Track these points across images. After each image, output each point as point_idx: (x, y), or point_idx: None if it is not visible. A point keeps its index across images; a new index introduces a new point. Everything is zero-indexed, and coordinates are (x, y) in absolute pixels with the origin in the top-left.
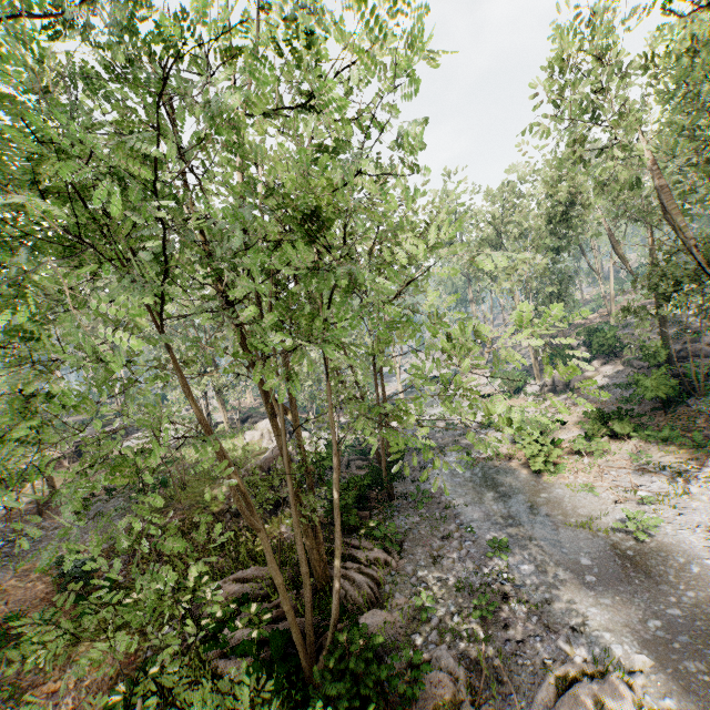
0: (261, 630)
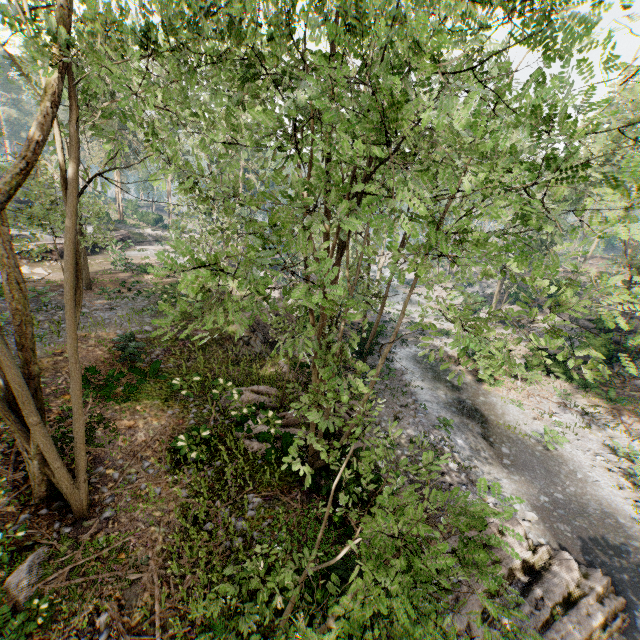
0: (277, 429)
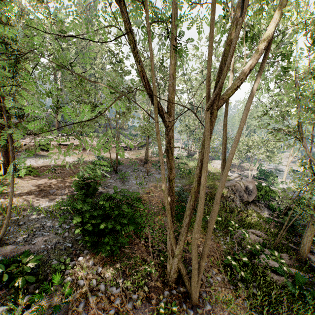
0: (287, 267)
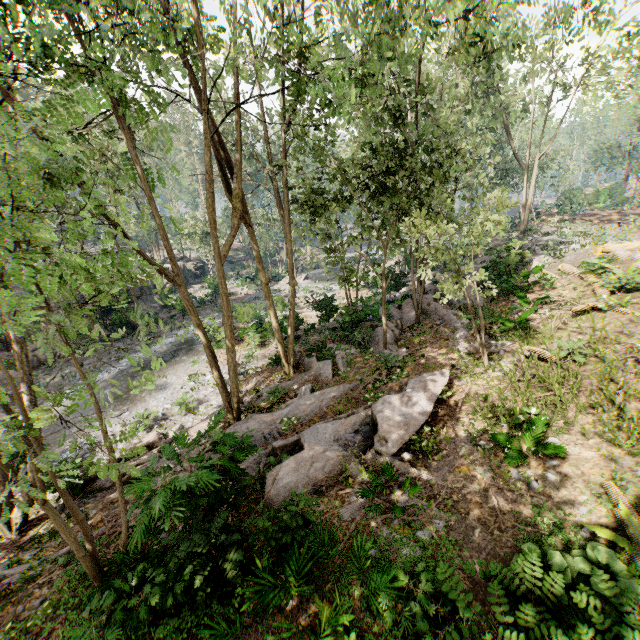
0: None
